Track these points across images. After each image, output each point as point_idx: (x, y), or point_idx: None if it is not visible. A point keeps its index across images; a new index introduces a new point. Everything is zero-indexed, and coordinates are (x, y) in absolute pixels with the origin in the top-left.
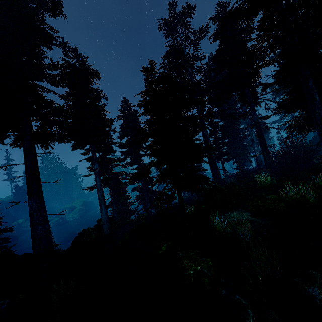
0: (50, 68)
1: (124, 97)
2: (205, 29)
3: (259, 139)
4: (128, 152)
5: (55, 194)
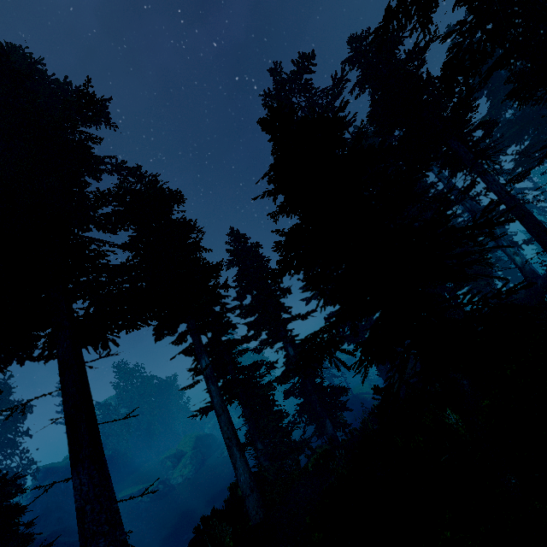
0: (98, 203)
1: (231, 227)
2: (340, 77)
3: (524, 222)
4: (258, 320)
5: (145, 434)
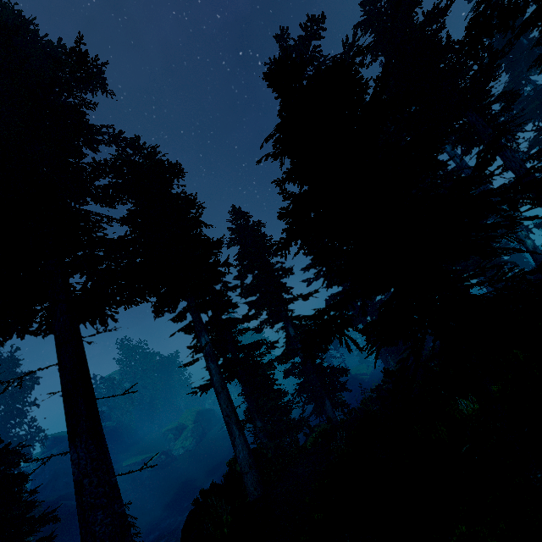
0: (94, 174)
1: (233, 205)
2: (352, 42)
3: None
4: (259, 300)
5: (148, 407)
